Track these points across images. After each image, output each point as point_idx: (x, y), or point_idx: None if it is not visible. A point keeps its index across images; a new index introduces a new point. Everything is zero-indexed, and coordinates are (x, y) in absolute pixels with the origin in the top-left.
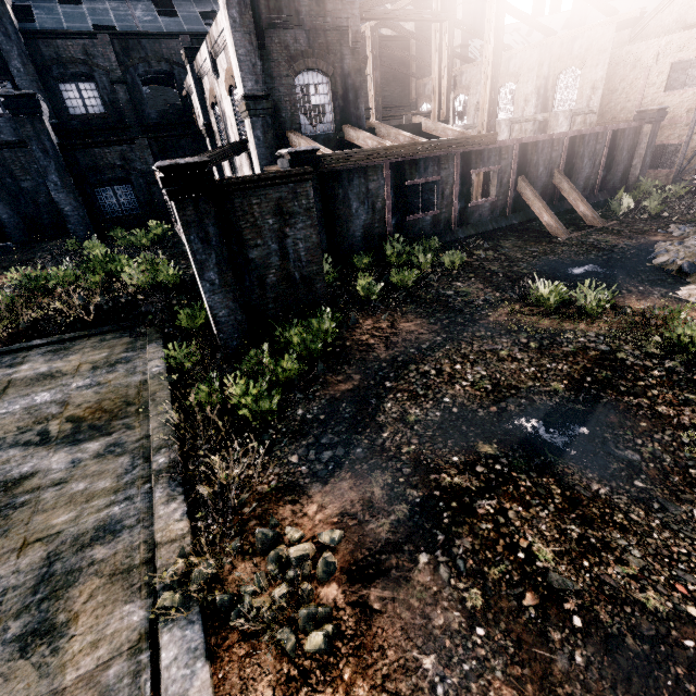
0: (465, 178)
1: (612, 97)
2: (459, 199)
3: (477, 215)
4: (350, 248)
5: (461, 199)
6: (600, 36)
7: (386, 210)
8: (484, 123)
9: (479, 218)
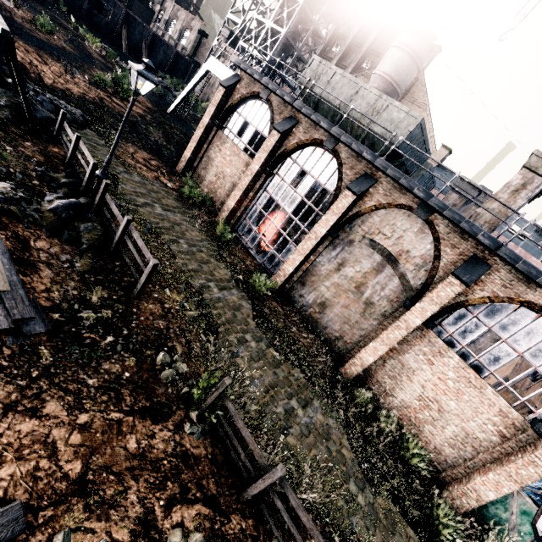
0: None
1: (202, 57)
2: (89, 3)
3: (98, 20)
4: None
5: (90, 4)
6: (197, 25)
7: None
8: (128, 0)
9: (99, 22)
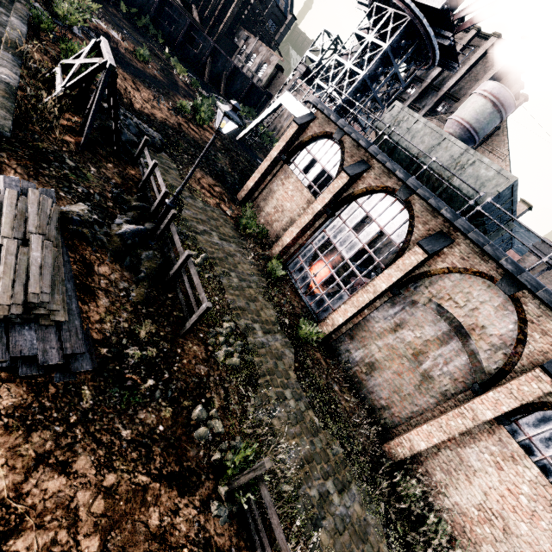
0: (189, 33)
1: (275, 89)
2: (183, 37)
3: (188, 52)
4: (132, 4)
5: (184, 38)
6: (276, 60)
7: (153, 7)
8: (217, 36)
9: (188, 53)
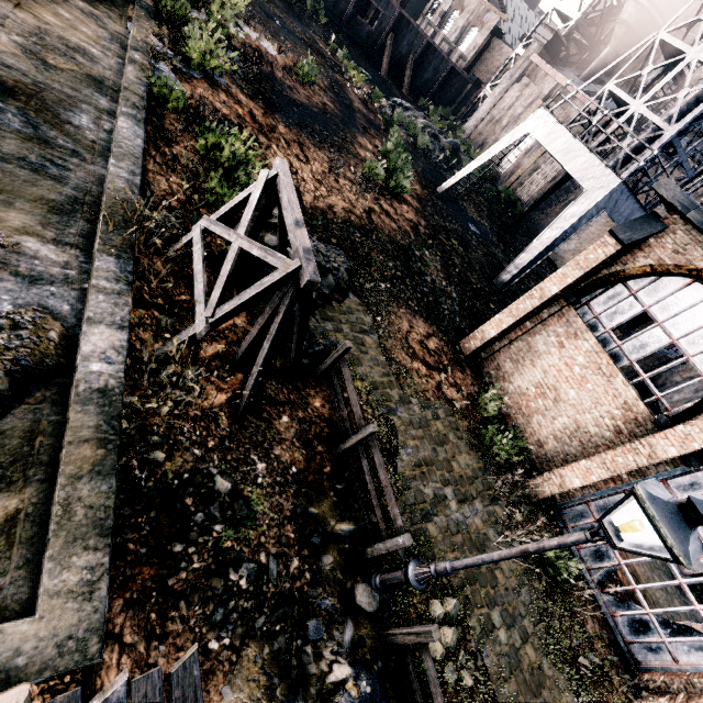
0: None
1: (485, 69)
2: (354, 6)
3: (360, 30)
4: None
5: (356, 8)
6: (494, 20)
7: None
8: None
9: (360, 32)
